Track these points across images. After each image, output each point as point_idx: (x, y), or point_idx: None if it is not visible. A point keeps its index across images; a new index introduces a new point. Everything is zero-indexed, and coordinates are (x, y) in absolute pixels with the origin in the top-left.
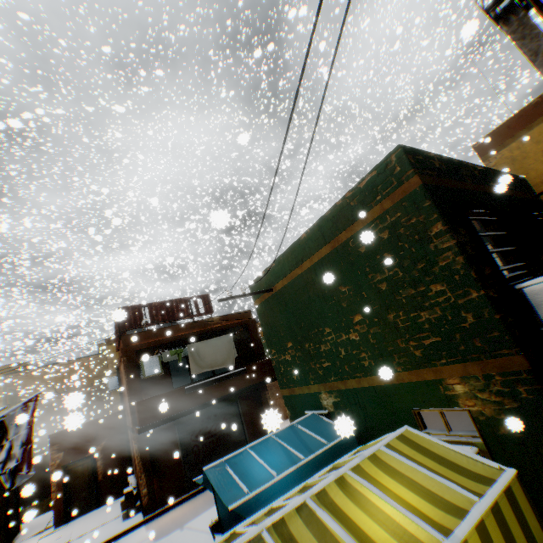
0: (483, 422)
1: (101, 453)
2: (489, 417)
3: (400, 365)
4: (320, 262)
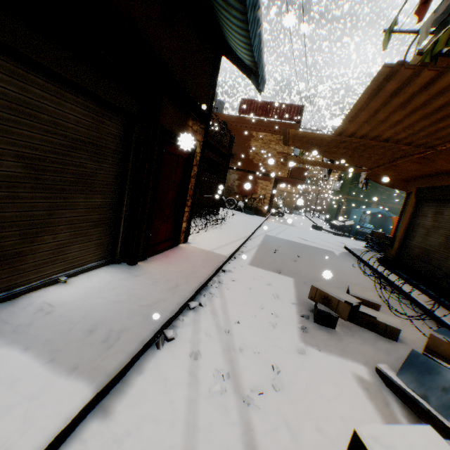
0: None
1: None
2: None
3: None
4: None
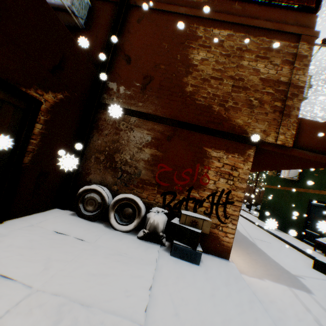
0: None
1: (47, 111)
2: None
3: None
4: None
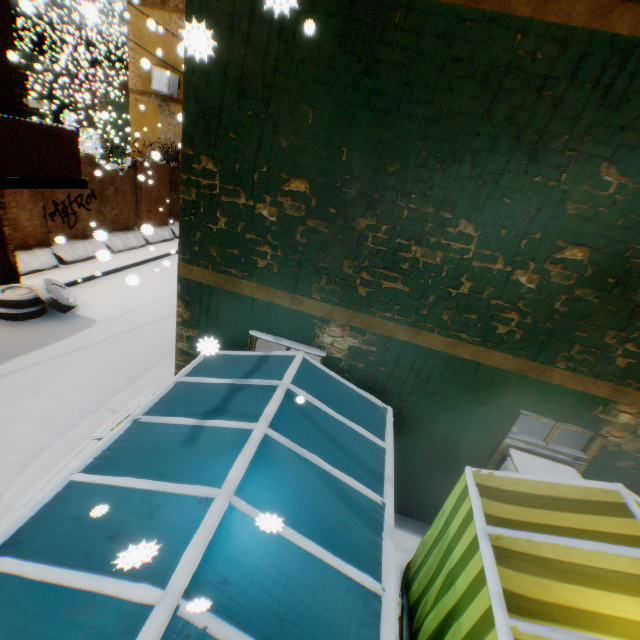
0: (608, 452)
1: None
2: (621, 452)
3: (570, 361)
4: (625, 49)
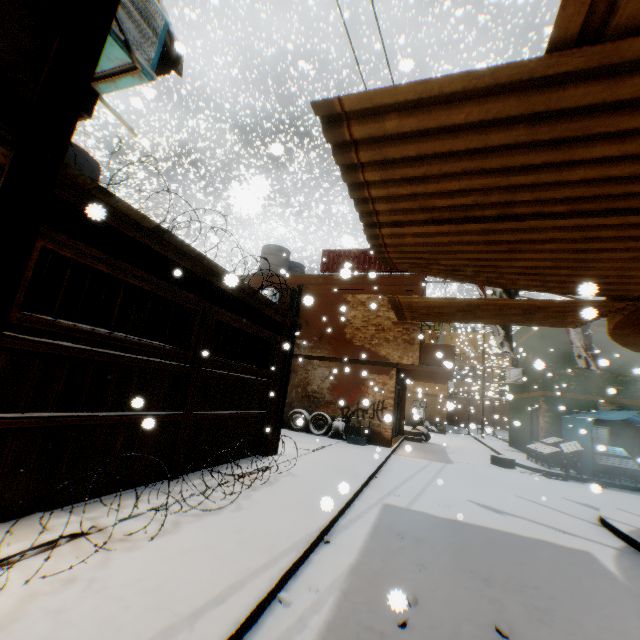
0: None
1: None
2: None
3: None
4: None
